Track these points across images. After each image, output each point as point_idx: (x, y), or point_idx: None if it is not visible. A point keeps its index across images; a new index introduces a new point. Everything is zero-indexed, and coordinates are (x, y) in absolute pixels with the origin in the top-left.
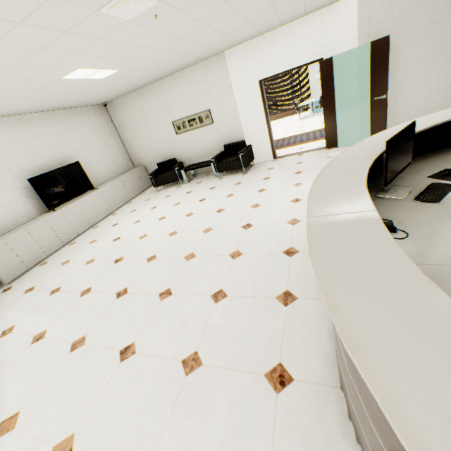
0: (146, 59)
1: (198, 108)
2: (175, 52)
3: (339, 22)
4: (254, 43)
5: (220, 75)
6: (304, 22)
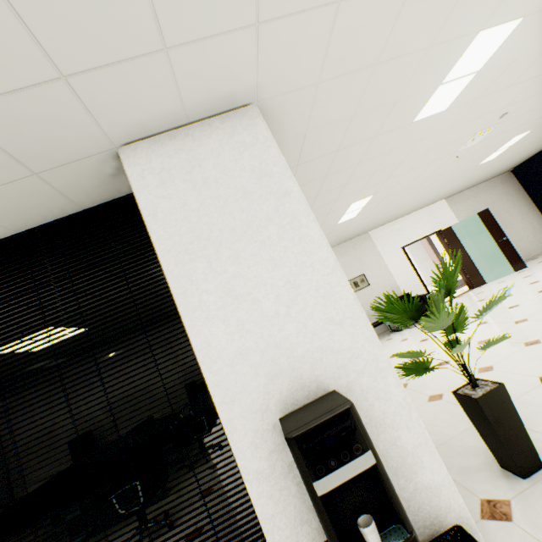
0: (374, 210)
1: (351, 275)
2: (381, 212)
3: (440, 211)
4: (390, 225)
5: (368, 246)
6: (419, 213)
